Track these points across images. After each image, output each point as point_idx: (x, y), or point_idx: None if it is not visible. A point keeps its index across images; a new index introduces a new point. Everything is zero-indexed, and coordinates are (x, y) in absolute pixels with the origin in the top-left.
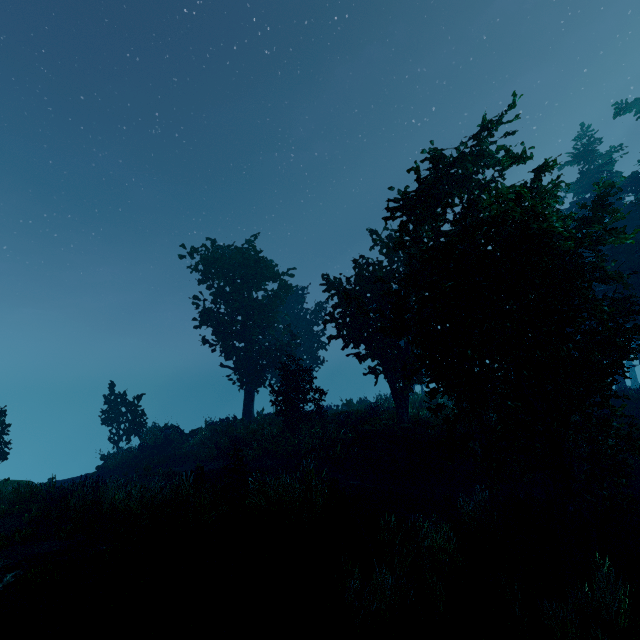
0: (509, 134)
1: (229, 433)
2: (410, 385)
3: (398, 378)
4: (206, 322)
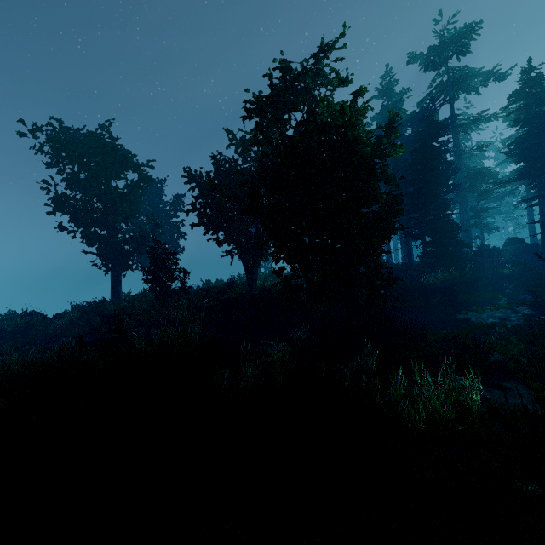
0: (339, 60)
1: (99, 312)
2: (259, 262)
3: (250, 257)
4: (61, 208)
